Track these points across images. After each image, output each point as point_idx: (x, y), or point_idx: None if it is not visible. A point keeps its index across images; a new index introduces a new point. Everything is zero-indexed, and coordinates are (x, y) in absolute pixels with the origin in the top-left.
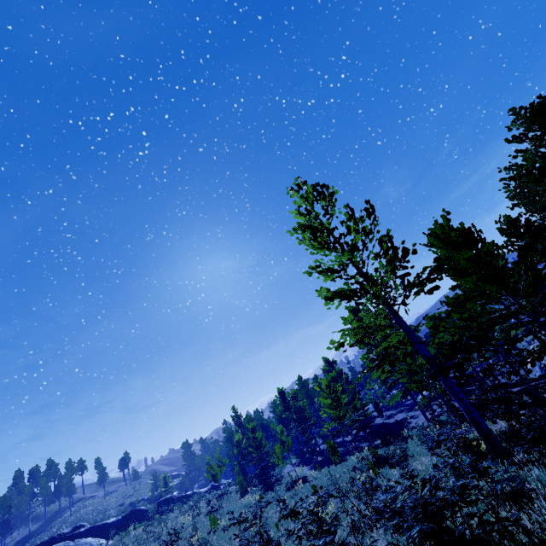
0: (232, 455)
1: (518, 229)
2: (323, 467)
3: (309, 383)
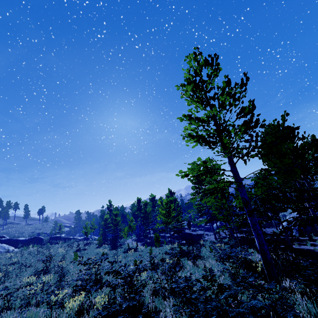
0: (101, 225)
1: (317, 146)
2: (148, 246)
3: (156, 200)
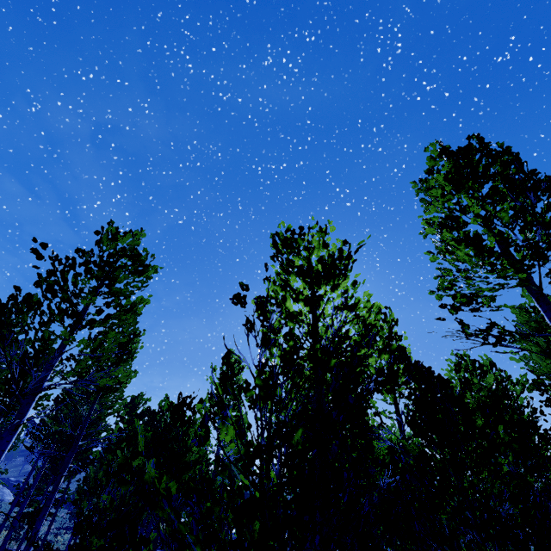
0: None
1: None
2: None
3: None
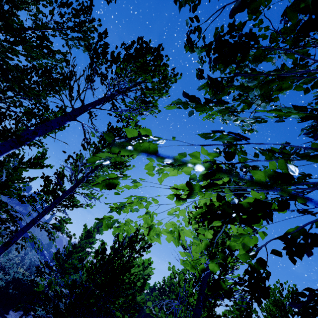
0: None
1: None
2: None
3: None
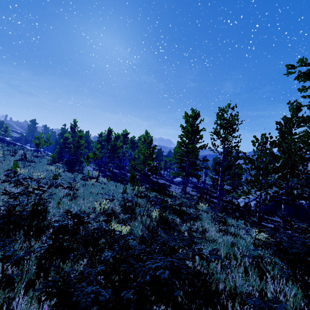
0: (59, 143)
1: None
2: (110, 180)
3: (128, 137)
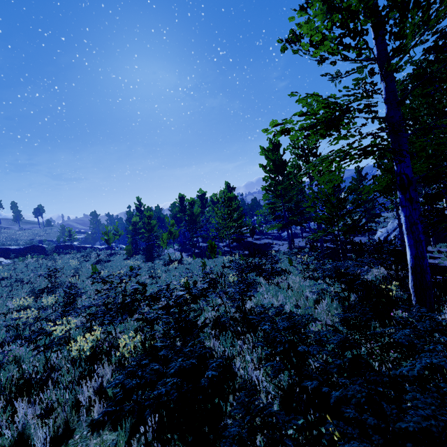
0: (129, 230)
1: None
2: (197, 257)
3: (207, 198)
